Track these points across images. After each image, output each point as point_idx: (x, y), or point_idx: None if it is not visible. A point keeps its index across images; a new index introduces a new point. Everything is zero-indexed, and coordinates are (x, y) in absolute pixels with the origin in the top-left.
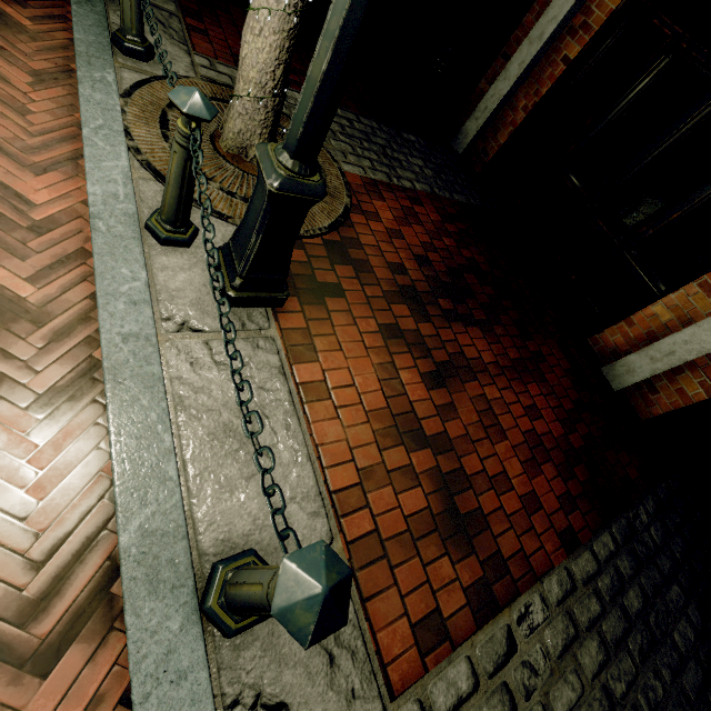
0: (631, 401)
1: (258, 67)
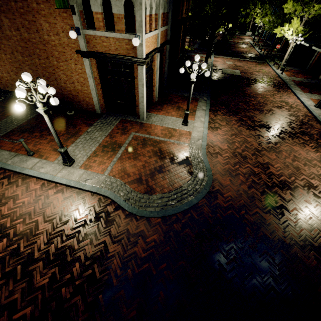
0: None
1: (283, 62)
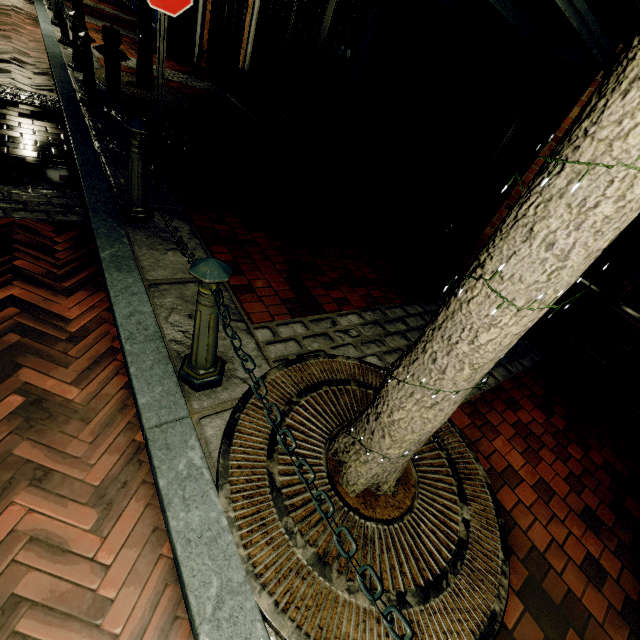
0: None
1: (421, 431)
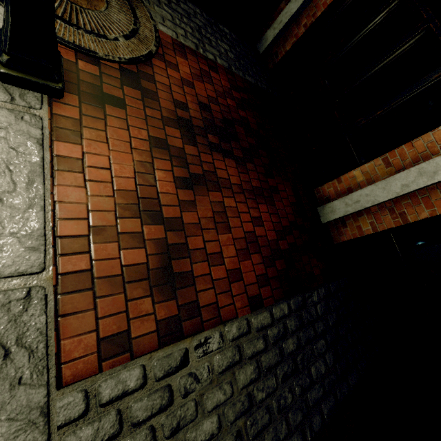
0: (331, 231)
1: None
